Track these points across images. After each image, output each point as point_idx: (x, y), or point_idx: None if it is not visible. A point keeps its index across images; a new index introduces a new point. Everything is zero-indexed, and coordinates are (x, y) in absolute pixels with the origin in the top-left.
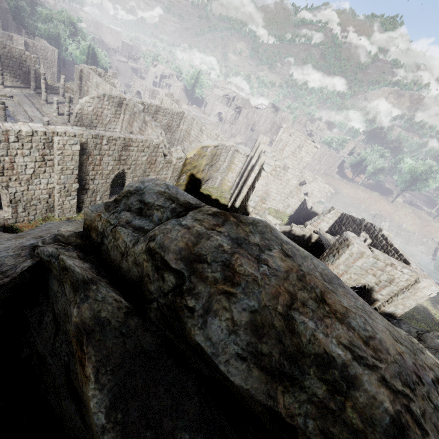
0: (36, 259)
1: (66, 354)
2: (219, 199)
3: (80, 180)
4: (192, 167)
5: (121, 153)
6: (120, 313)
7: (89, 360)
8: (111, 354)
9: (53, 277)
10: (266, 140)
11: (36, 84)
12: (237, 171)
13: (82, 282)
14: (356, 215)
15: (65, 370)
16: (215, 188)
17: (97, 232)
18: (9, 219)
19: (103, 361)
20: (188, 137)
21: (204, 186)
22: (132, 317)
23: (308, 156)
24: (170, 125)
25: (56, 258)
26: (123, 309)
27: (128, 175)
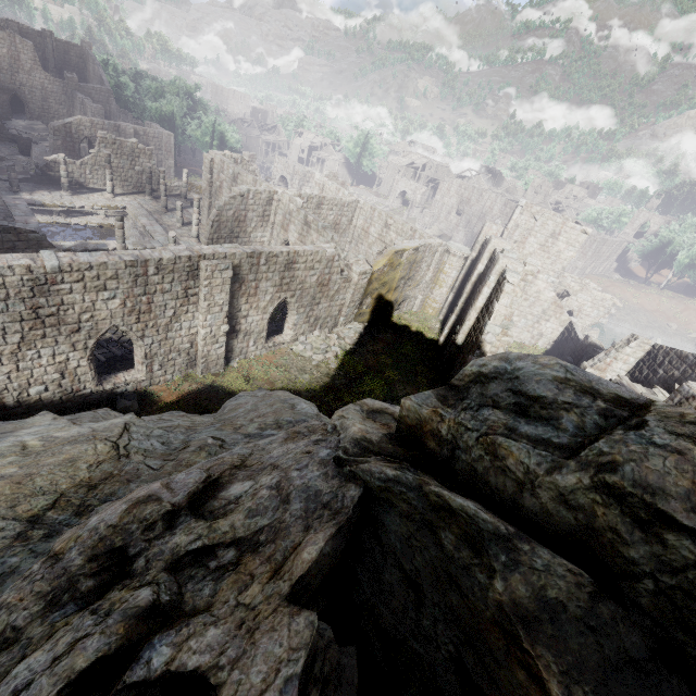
0: (359, 483)
1: (450, 642)
2: (422, 331)
3: (230, 319)
4: (380, 284)
5: (283, 274)
6: (581, 593)
7: (548, 670)
8: (581, 662)
9: (398, 514)
10: (497, 231)
11: (152, 187)
12: (449, 284)
13: (492, 535)
14: (662, 342)
15: (455, 667)
16: (413, 314)
17: (438, 439)
18: (142, 380)
19: (571, 673)
20: (366, 237)
21: (397, 311)
22: (604, 601)
23: (570, 249)
24: (338, 222)
25: (413, 487)
26: (585, 586)
27: (291, 305)
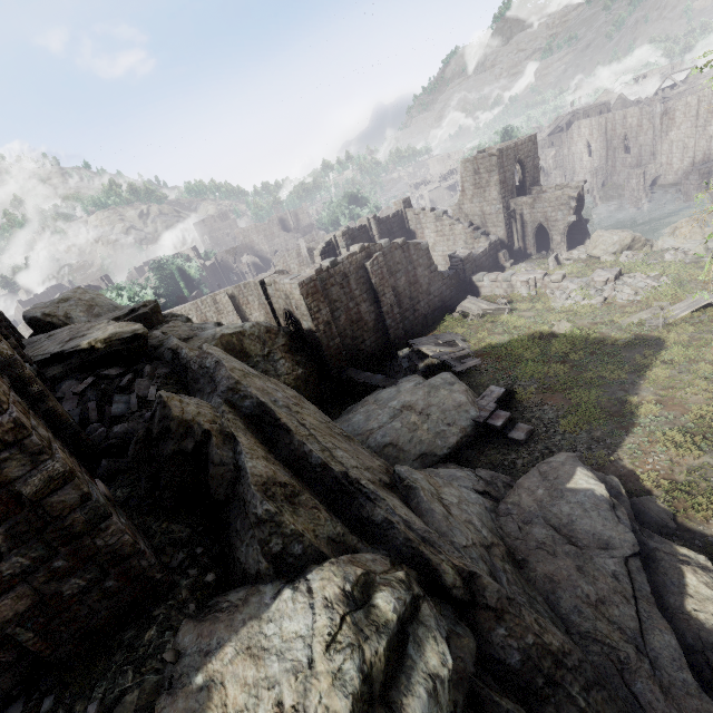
0: None
1: None
2: None
3: (244, 317)
4: None
5: None
6: None
7: None
8: None
9: None
10: (400, 204)
11: None
12: None
13: None
14: None
15: None
16: None
17: None
18: None
19: None
20: None
21: None
22: None
23: (492, 175)
24: None
25: None
26: None
27: None
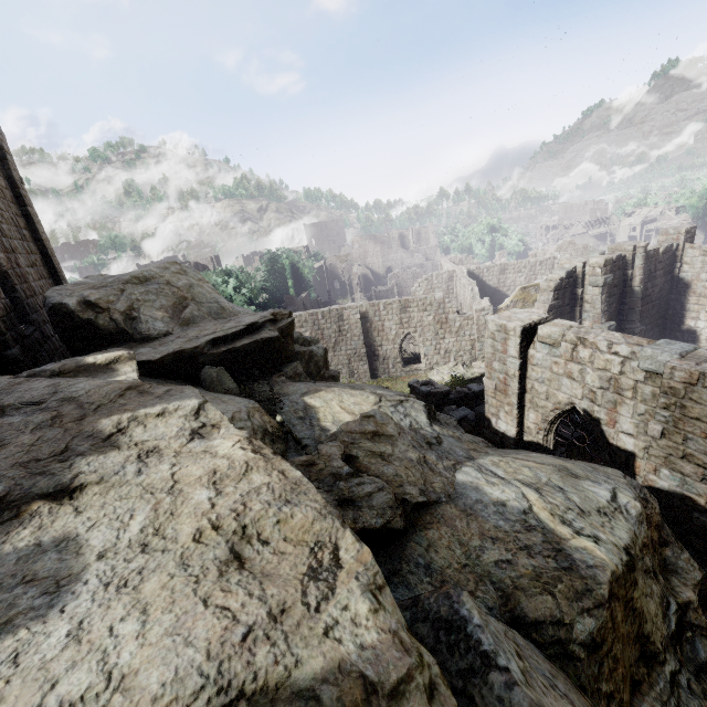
0: None
1: None
2: None
3: (370, 347)
4: None
5: (400, 316)
6: None
7: None
8: None
9: None
10: (677, 234)
11: None
12: None
13: None
14: None
15: None
16: None
17: None
18: None
19: None
20: None
21: None
22: None
23: None
24: (533, 281)
25: None
26: None
27: (417, 339)
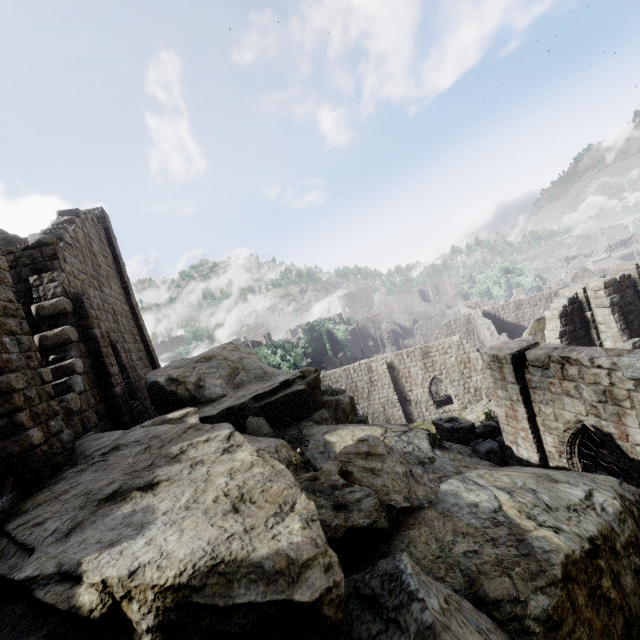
0: None
1: None
2: None
3: (400, 393)
4: None
5: (423, 361)
6: None
7: None
8: None
9: None
10: None
11: None
12: None
13: None
14: None
15: None
16: None
17: None
18: None
19: None
20: None
21: None
22: None
23: None
24: None
25: None
26: None
27: (444, 381)
